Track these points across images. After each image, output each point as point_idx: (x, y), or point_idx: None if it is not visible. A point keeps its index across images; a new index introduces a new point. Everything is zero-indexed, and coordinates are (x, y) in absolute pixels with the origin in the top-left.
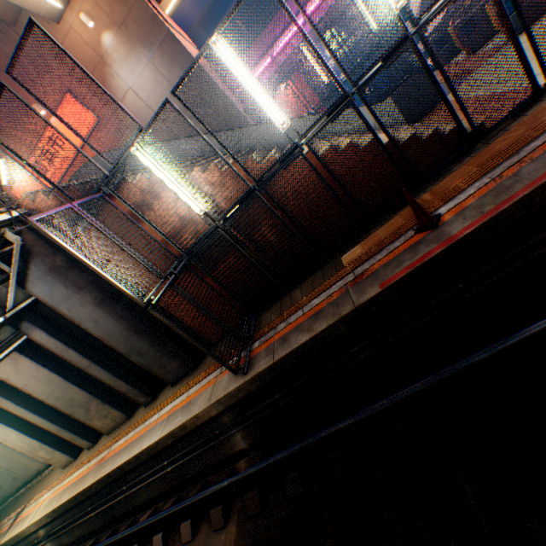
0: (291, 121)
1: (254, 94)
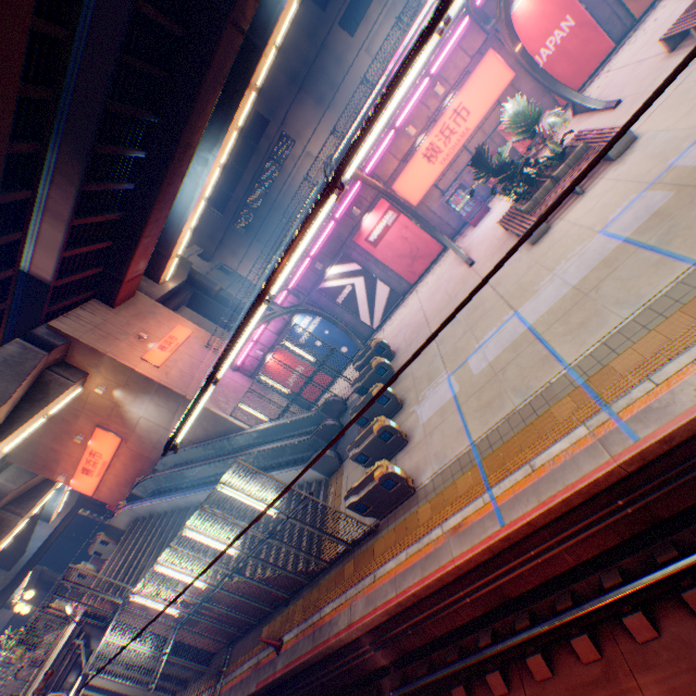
0: (208, 581)
1: (184, 577)
